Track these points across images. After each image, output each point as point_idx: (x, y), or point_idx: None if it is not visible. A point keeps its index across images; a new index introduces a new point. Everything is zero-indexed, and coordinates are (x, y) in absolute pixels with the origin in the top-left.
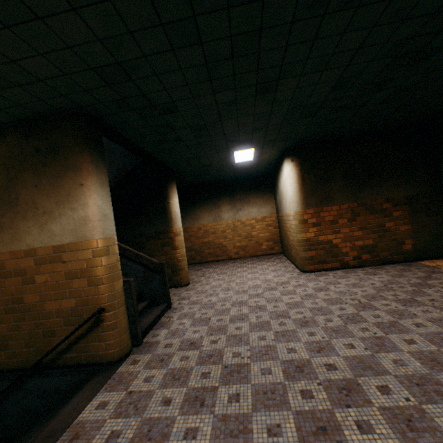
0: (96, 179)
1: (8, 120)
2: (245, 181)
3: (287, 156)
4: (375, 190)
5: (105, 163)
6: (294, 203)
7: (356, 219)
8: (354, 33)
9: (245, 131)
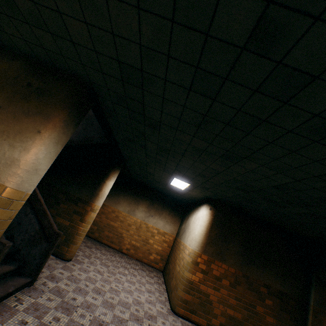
0: (56, 135)
1: (27, 52)
2: (167, 198)
3: (208, 203)
4: (259, 270)
5: (75, 128)
6: (196, 242)
7: (236, 287)
8: (323, 166)
9: (193, 171)
